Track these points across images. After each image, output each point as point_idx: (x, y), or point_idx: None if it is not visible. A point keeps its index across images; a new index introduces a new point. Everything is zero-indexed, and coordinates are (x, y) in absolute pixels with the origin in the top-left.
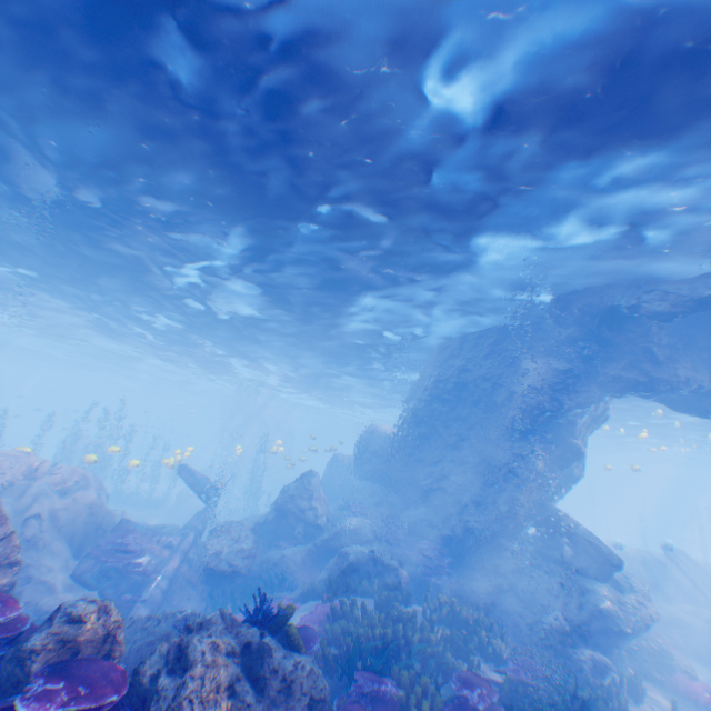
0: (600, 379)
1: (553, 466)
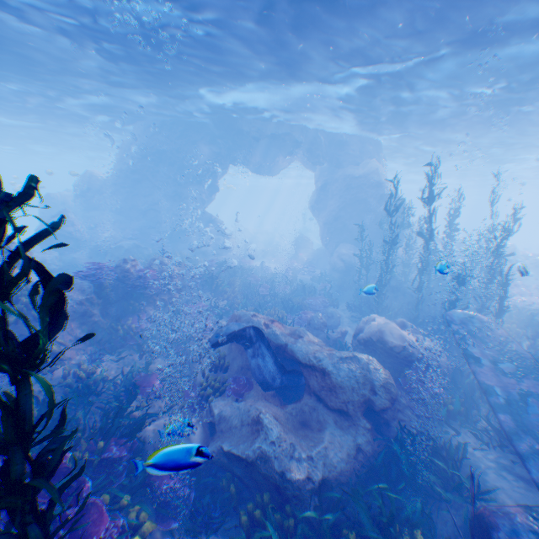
0: (231, 158)
1: (208, 195)
